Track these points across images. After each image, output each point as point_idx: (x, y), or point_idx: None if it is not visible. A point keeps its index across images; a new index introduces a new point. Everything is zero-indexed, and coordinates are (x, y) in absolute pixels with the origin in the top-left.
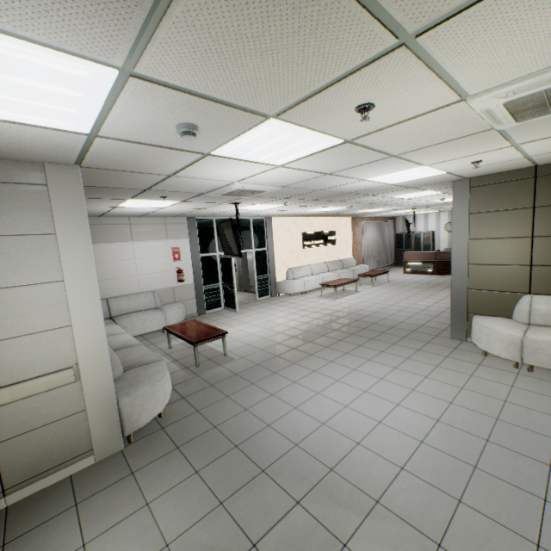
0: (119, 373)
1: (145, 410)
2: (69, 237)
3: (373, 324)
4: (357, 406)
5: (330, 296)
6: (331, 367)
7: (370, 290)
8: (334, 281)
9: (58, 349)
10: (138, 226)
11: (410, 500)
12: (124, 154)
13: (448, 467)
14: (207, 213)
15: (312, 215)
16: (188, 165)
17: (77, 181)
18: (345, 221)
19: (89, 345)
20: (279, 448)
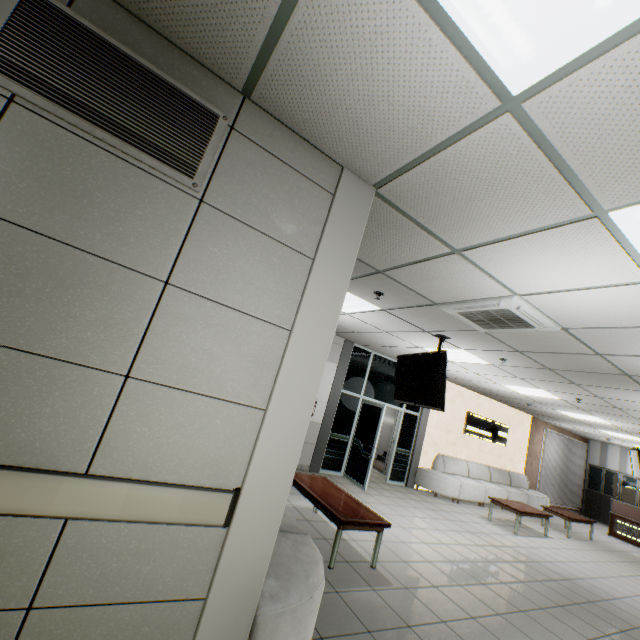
0: None
1: None
2: (326, 270)
3: (634, 627)
4: None
5: (502, 524)
6: None
7: (569, 543)
8: (511, 501)
9: (228, 445)
10: None
11: None
12: (475, 176)
13: None
14: (377, 340)
15: (488, 393)
16: (514, 236)
17: (366, 206)
18: (523, 418)
19: (272, 460)
20: None
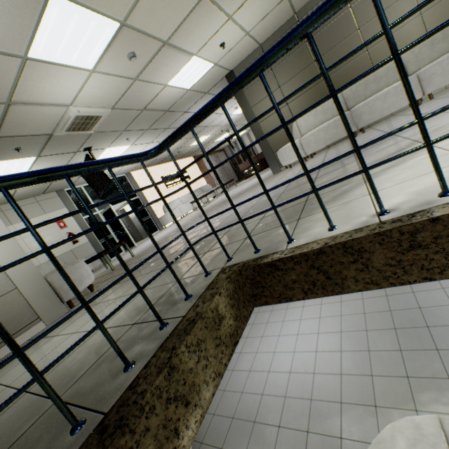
0: None
1: None
2: None
3: None
4: (300, 348)
5: None
6: (269, 327)
7: None
8: None
9: None
10: None
11: (353, 391)
12: None
13: (359, 358)
14: None
15: None
16: None
17: None
18: None
19: None
20: (278, 406)
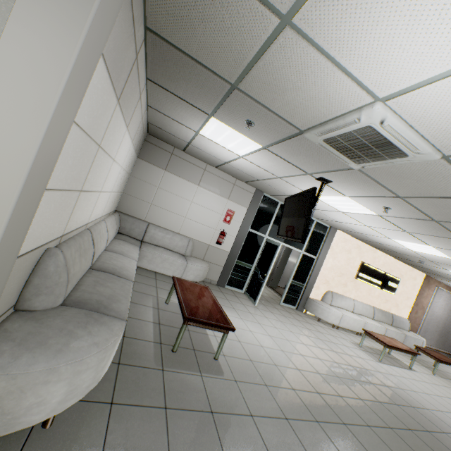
0: (46, 303)
1: (1, 410)
2: None
3: None
4: None
5: (370, 352)
6: None
7: (432, 378)
8: (383, 336)
9: None
10: (210, 175)
11: None
12: None
13: None
14: (278, 189)
15: (383, 248)
16: None
17: None
18: (416, 275)
19: None
20: None
